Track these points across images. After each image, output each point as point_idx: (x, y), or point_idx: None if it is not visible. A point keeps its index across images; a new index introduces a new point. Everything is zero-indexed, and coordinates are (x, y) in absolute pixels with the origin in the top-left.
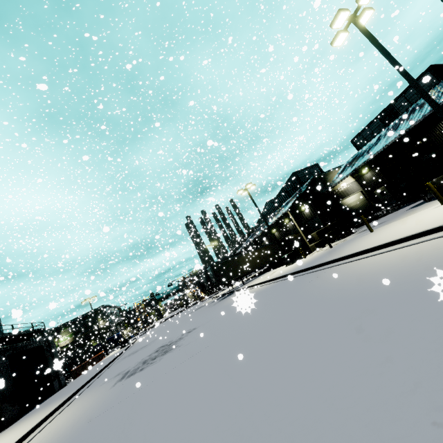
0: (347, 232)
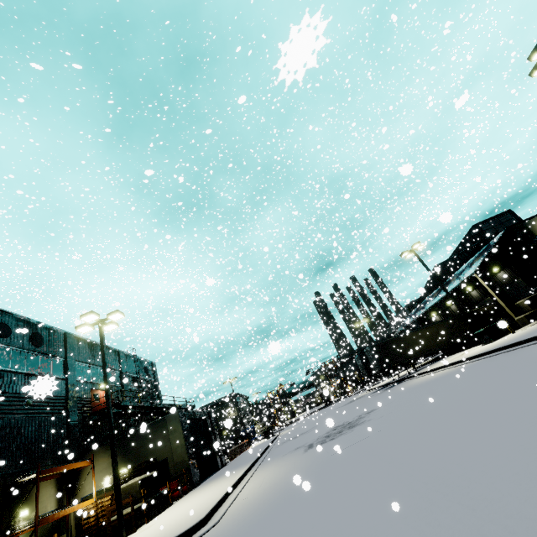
0: None
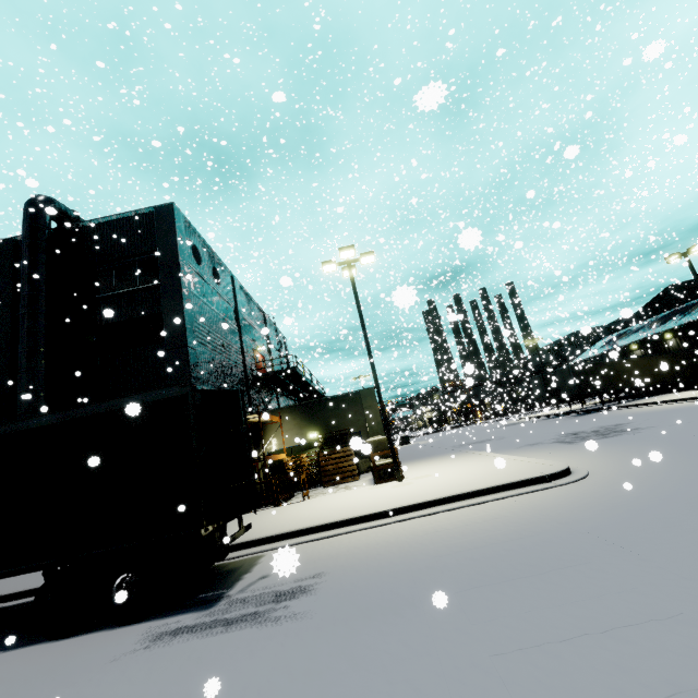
0: None
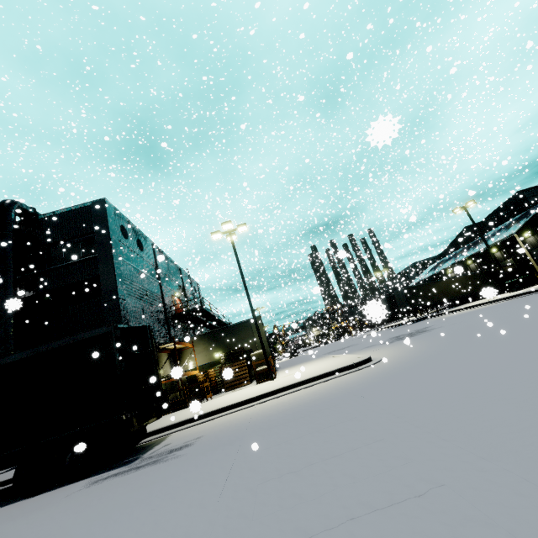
0: None
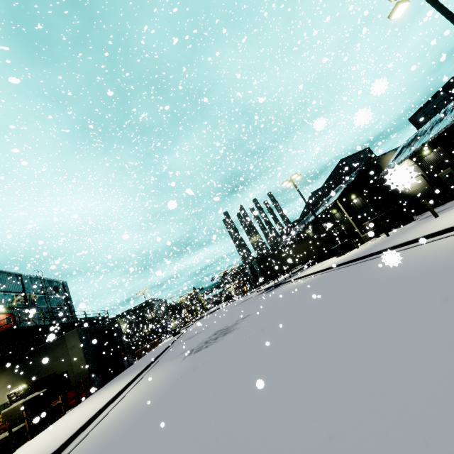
0: (405, 220)
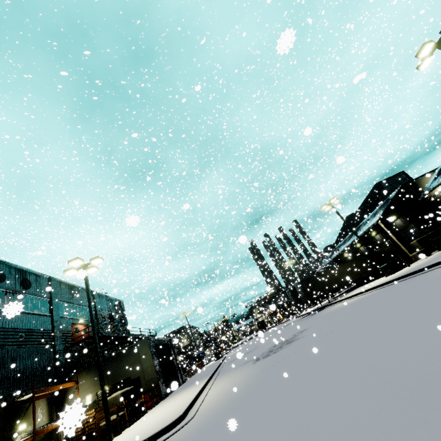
0: None
